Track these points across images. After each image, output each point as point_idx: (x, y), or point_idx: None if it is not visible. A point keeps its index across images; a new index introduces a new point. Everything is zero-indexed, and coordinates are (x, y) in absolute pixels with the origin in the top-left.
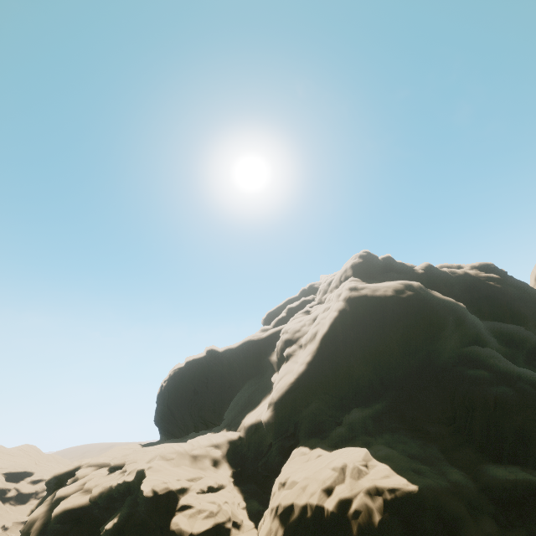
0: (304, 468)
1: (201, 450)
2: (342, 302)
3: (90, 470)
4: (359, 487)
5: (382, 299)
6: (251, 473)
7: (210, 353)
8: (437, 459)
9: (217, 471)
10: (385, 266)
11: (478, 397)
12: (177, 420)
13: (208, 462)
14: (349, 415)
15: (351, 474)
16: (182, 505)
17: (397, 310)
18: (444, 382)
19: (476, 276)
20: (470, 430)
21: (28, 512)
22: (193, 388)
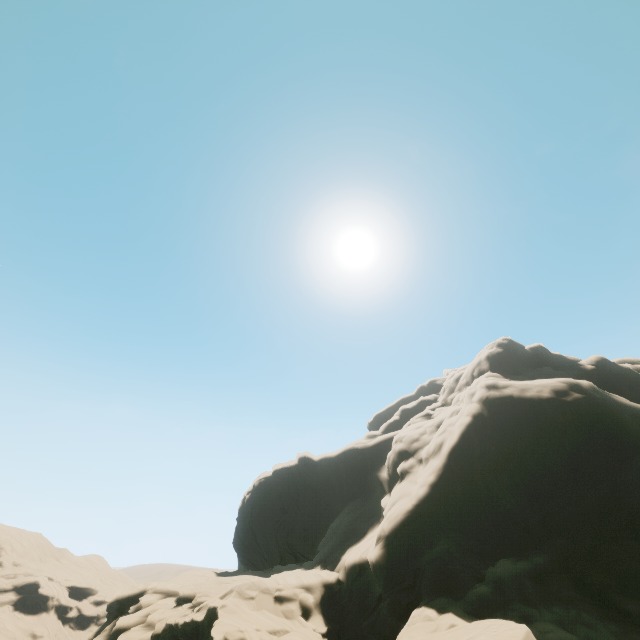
0: None
1: (288, 592)
2: (476, 404)
3: (156, 597)
4: None
5: (535, 402)
6: (353, 636)
7: (303, 461)
8: None
9: (307, 626)
10: (535, 359)
11: None
12: (259, 545)
13: (296, 610)
14: (495, 569)
15: None
16: None
17: (559, 418)
18: None
19: None
20: None
21: None
22: (281, 505)
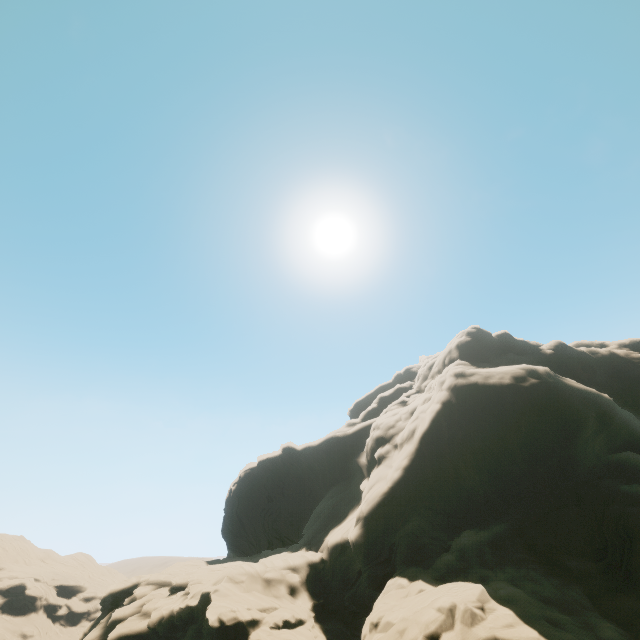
0: (402, 606)
1: (275, 574)
2: (445, 392)
3: (150, 589)
4: (473, 637)
5: (497, 388)
6: (336, 608)
7: (287, 451)
8: (582, 607)
9: (294, 602)
10: (501, 345)
11: (637, 523)
12: (247, 532)
13: (283, 589)
14: (459, 539)
15: (462, 618)
16: None
17: (518, 402)
18: (587, 500)
19: (627, 358)
20: (628, 568)
21: (81, 636)
22: (267, 493)
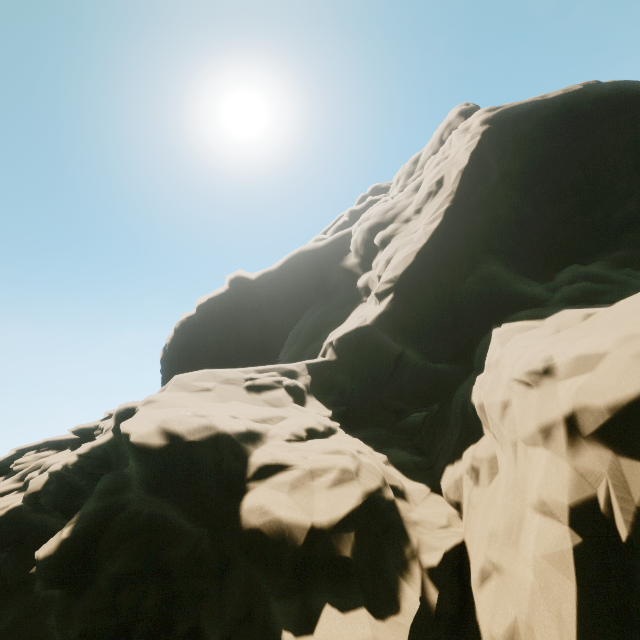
0: (573, 338)
1: (265, 380)
2: (482, 127)
3: (40, 457)
4: None
5: (568, 99)
6: (369, 411)
7: (236, 283)
8: None
9: (307, 411)
10: None
11: None
12: None
13: (284, 398)
14: (572, 272)
15: None
16: (259, 466)
17: (602, 111)
18: None
19: None
20: None
21: None
22: (217, 339)
